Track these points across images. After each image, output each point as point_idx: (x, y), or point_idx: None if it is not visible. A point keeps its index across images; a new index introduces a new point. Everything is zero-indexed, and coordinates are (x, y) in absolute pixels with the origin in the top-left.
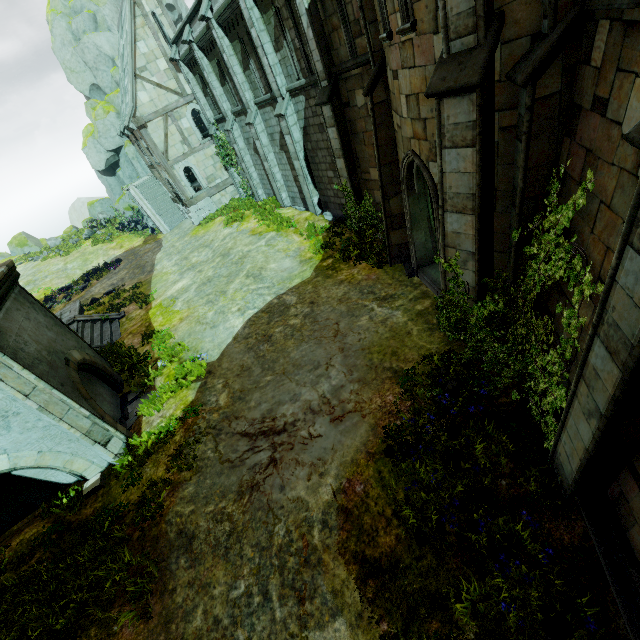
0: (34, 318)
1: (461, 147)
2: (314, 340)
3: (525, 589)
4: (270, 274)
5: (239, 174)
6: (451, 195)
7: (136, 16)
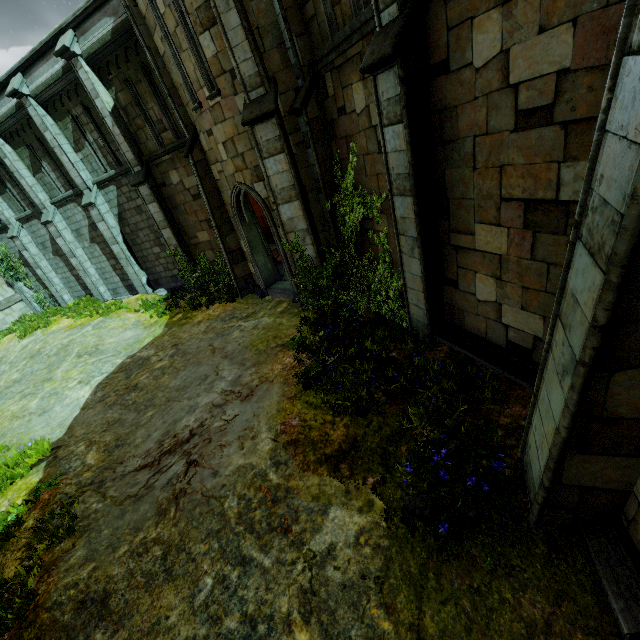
0: None
1: (276, 155)
2: (192, 365)
3: (439, 384)
4: (111, 346)
5: (31, 287)
6: (279, 191)
7: None
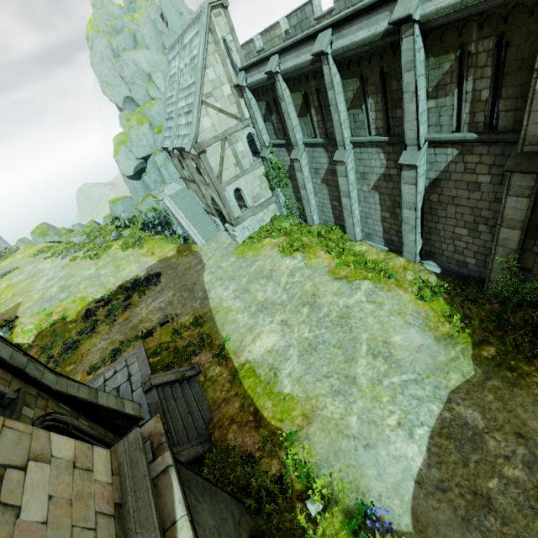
0: (208, 532)
1: None
2: None
3: None
4: (404, 356)
5: (285, 194)
6: None
7: (208, 43)
